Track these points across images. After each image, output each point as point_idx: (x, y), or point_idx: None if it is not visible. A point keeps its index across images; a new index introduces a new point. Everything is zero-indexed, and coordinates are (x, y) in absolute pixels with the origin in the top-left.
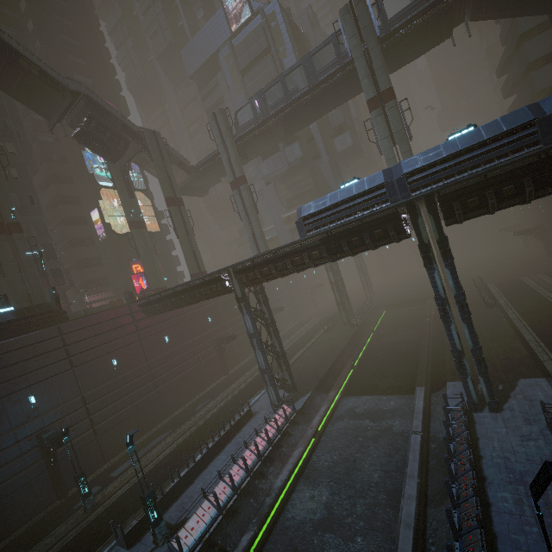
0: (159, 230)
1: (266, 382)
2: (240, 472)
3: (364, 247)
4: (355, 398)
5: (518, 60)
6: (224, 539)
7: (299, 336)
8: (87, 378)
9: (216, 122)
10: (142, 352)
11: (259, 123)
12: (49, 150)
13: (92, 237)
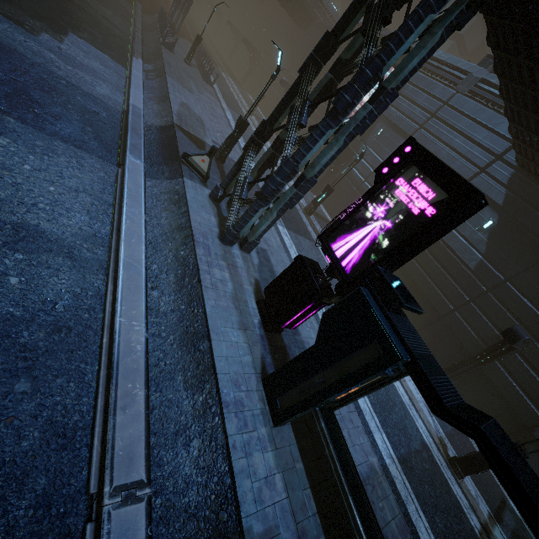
0: None
1: None
2: None
3: None
4: None
5: None
6: None
7: None
8: None
9: None
10: None
11: None
12: None
13: None
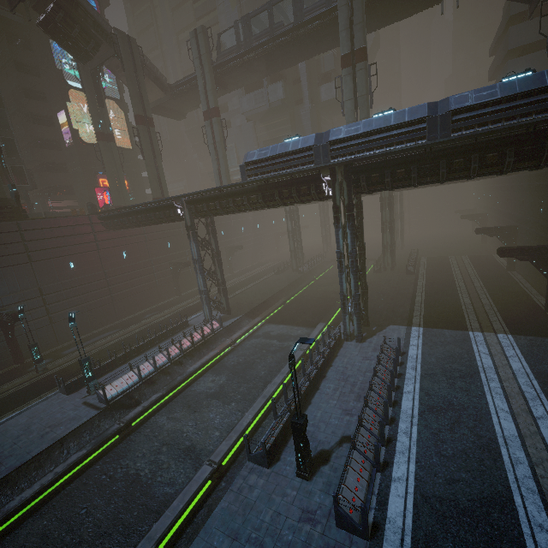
0: (130, 147)
1: (203, 301)
2: (163, 358)
3: (292, 200)
4: (275, 326)
5: (503, 44)
6: (141, 396)
7: (252, 274)
8: (44, 273)
9: (197, 42)
10: (99, 261)
11: (240, 53)
12: (12, 30)
13: (58, 141)
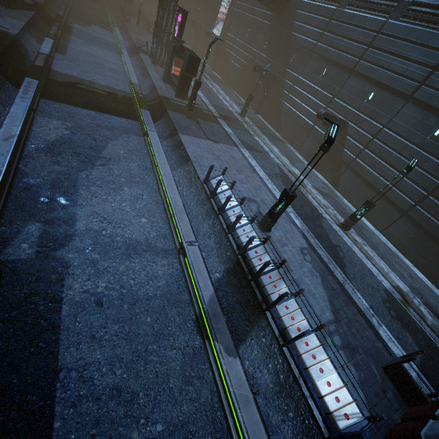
0: None
1: None
2: None
3: None
4: None
5: None
6: None
7: None
8: None
9: None
10: None
11: None
12: None
13: None
